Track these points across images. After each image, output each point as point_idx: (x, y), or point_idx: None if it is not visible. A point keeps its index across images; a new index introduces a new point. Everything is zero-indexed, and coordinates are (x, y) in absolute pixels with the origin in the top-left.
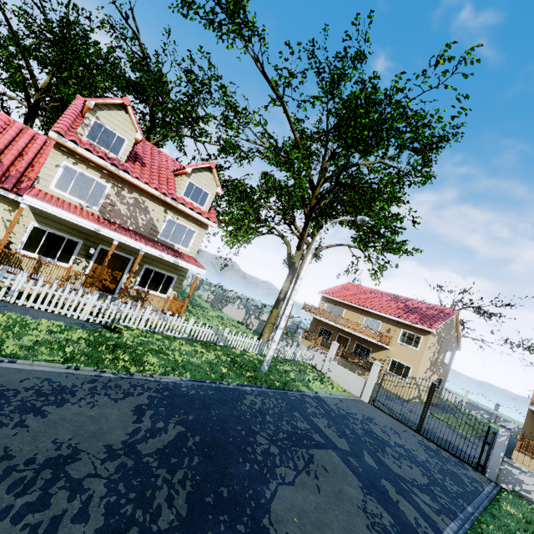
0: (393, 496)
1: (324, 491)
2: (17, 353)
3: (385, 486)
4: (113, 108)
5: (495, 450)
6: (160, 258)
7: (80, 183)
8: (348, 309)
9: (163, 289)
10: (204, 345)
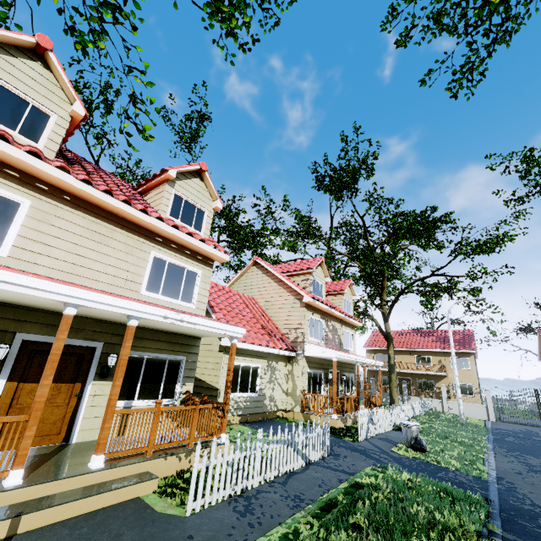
0: None
1: None
2: (476, 455)
3: None
4: (316, 266)
5: None
6: (346, 364)
7: (315, 327)
8: (396, 354)
9: (351, 388)
10: (420, 420)
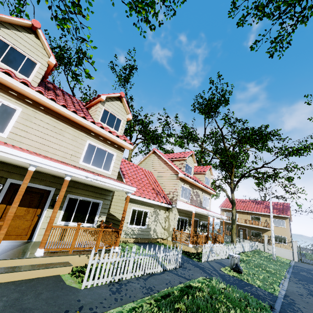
0: None
1: None
2: (275, 280)
3: None
4: (189, 156)
5: None
6: (203, 215)
7: (185, 192)
8: (239, 213)
9: (205, 230)
10: (246, 255)
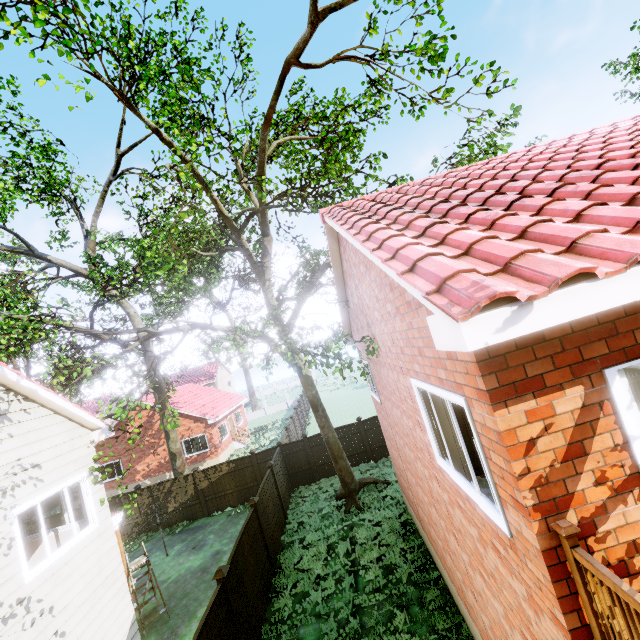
0: None
1: None
2: None
3: None
4: None
5: None
6: None
7: None
8: None
9: None
10: None
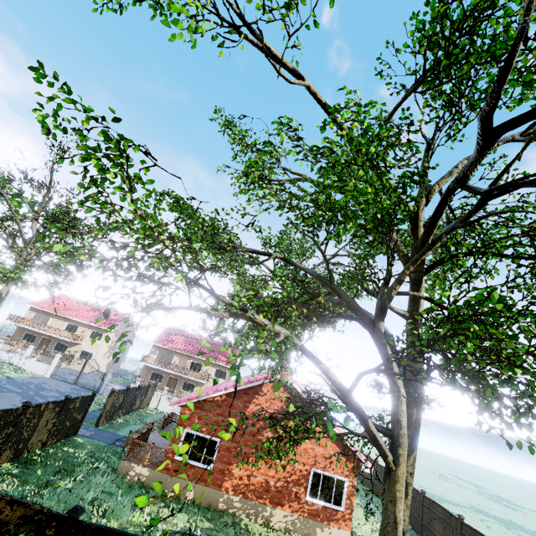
0: (37, 399)
1: (4, 399)
2: None
3: (35, 397)
4: None
5: (105, 382)
6: None
7: None
8: (55, 317)
9: None
10: None
